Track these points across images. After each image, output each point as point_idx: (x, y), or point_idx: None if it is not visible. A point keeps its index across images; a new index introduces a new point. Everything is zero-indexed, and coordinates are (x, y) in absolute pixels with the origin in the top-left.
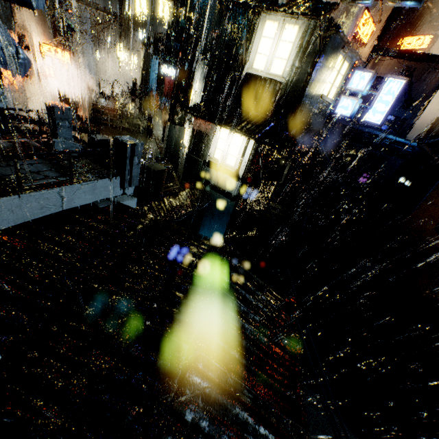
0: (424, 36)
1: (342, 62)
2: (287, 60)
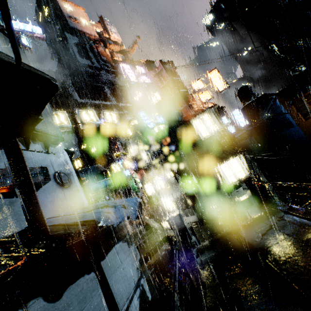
0: None
1: None
2: (215, 123)
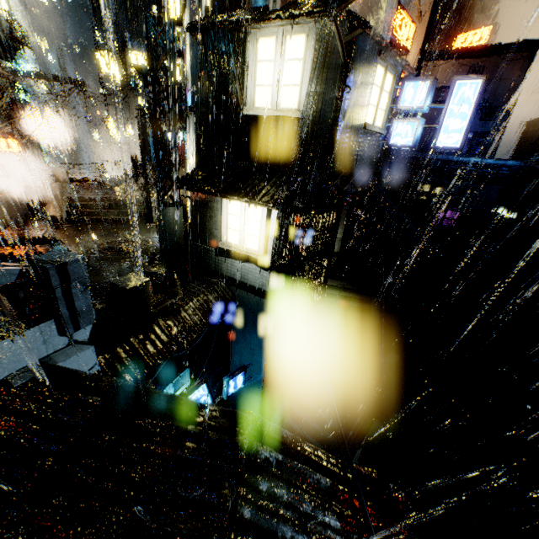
0: (480, 29)
1: (383, 74)
2: (301, 85)
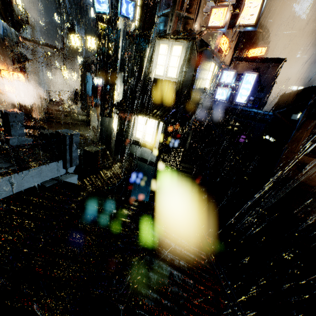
0: (261, 48)
1: (214, 66)
2: (178, 68)
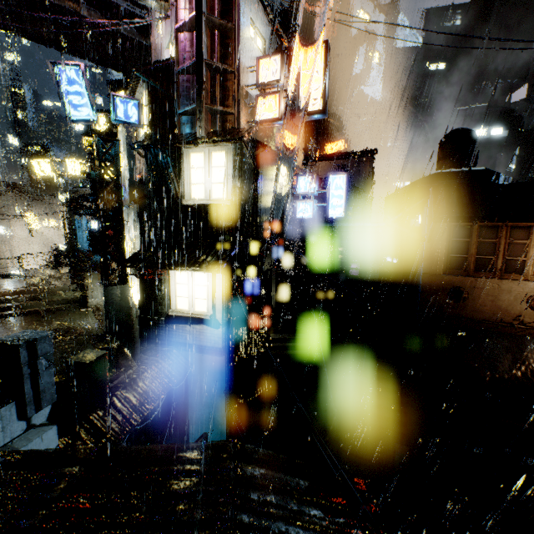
0: (340, 142)
1: (282, 173)
2: (227, 183)
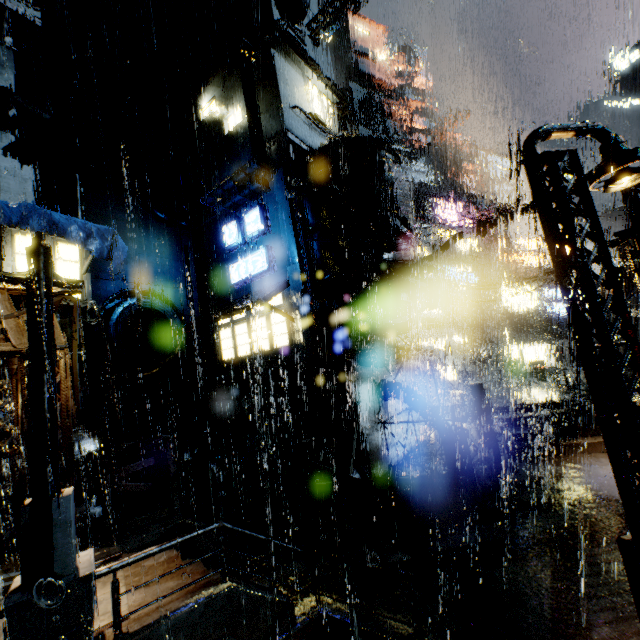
0: None
1: None
2: (538, 300)
